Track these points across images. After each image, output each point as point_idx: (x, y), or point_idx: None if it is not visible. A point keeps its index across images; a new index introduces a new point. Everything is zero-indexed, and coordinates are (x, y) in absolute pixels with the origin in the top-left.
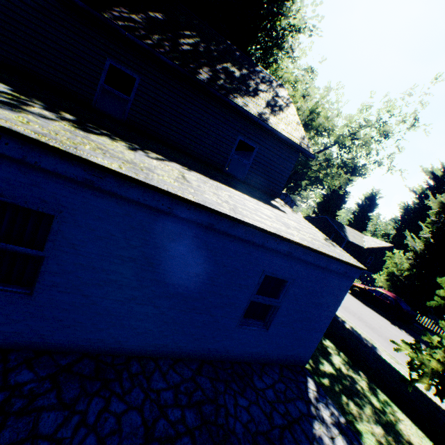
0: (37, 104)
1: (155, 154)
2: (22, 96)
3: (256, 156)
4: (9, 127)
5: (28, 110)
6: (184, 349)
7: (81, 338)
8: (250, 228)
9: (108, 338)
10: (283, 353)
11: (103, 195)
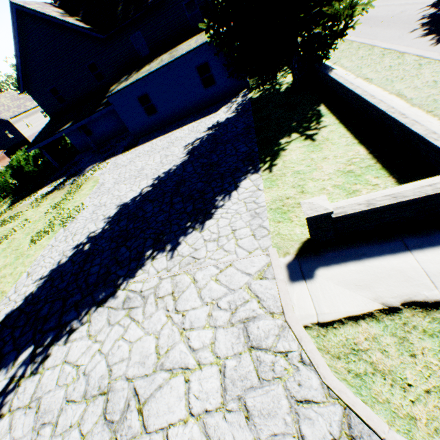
0: (131, 75)
1: (156, 59)
2: (128, 76)
3: (197, 2)
4: (129, 84)
5: (130, 78)
6: (196, 107)
7: (173, 117)
8: (177, 60)
9: (177, 114)
10: (232, 88)
11: (148, 83)
